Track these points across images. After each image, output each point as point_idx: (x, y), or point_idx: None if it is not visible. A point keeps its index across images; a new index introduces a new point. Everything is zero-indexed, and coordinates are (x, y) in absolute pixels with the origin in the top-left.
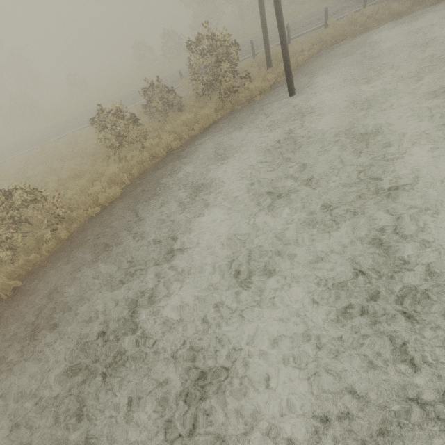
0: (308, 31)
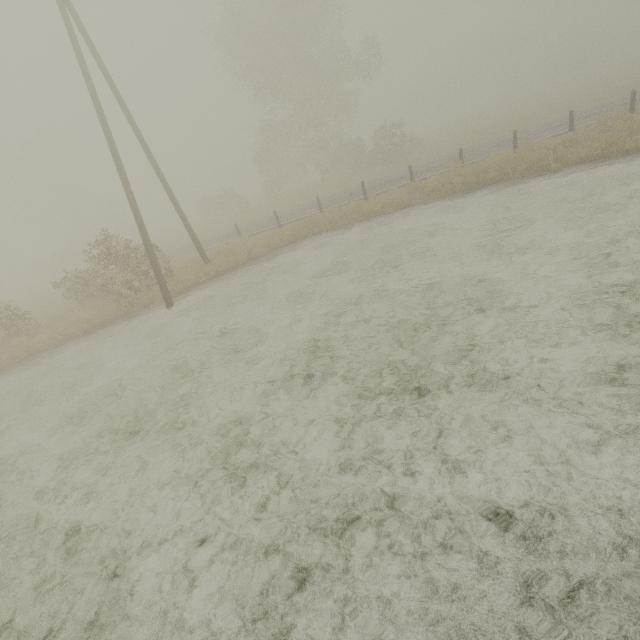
0: (307, 216)
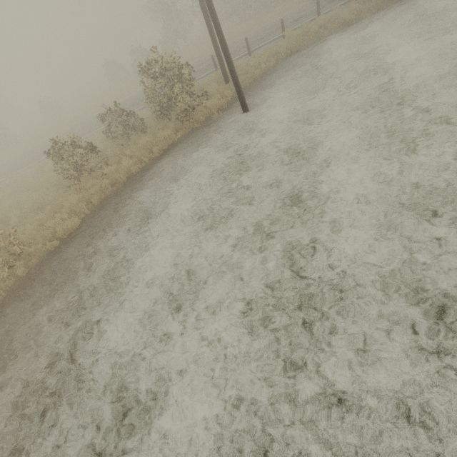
0: (268, 42)
